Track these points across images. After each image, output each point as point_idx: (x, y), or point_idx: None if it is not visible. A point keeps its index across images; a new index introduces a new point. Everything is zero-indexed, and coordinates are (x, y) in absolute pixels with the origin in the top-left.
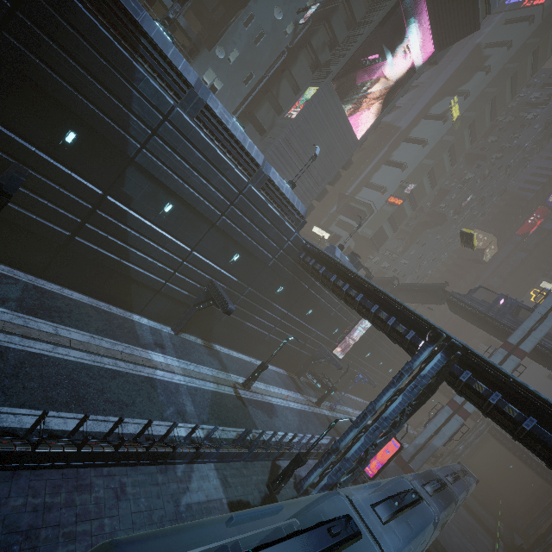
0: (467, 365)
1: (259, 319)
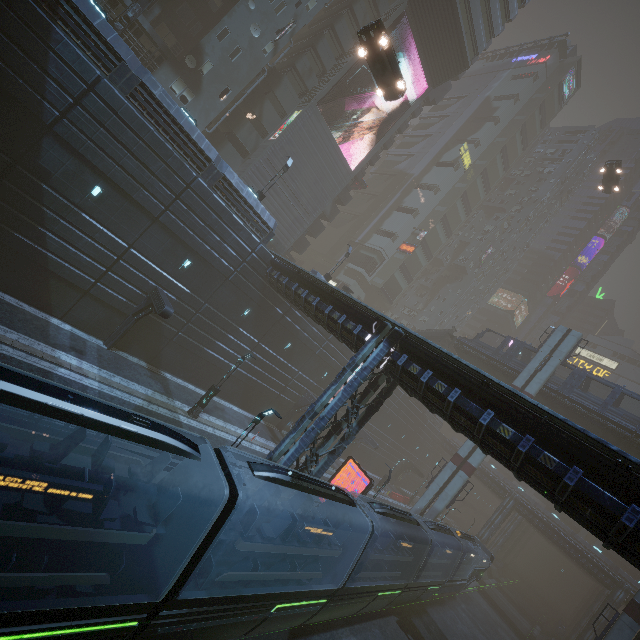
0: (406, 349)
1: (222, 346)
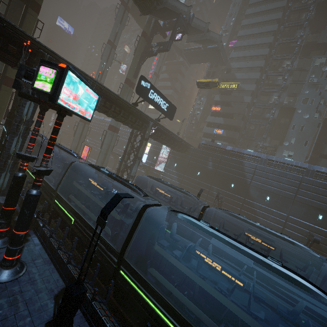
0: None
1: None
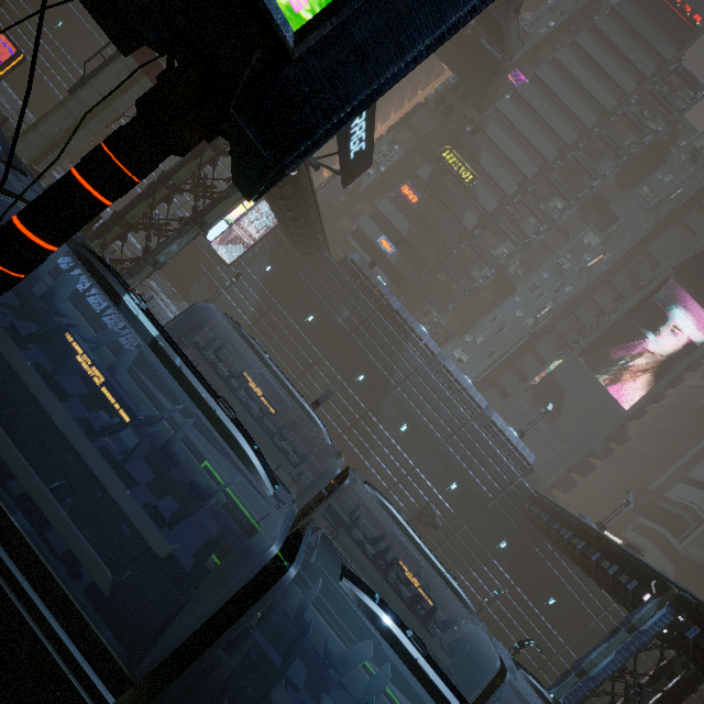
0: (696, 620)
1: (474, 575)
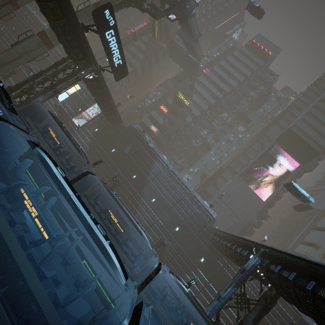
0: (268, 257)
1: (188, 277)
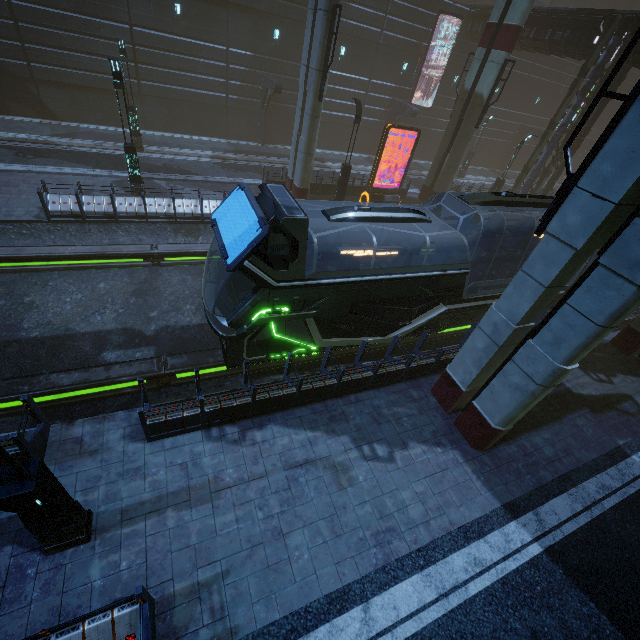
0: None
1: None
